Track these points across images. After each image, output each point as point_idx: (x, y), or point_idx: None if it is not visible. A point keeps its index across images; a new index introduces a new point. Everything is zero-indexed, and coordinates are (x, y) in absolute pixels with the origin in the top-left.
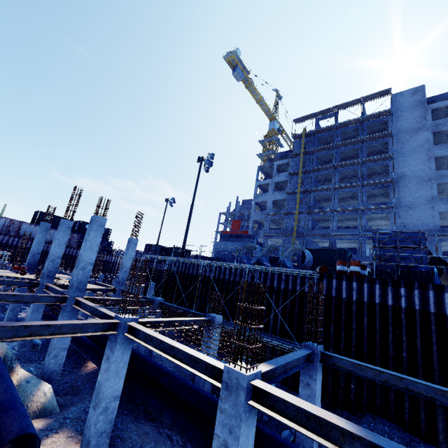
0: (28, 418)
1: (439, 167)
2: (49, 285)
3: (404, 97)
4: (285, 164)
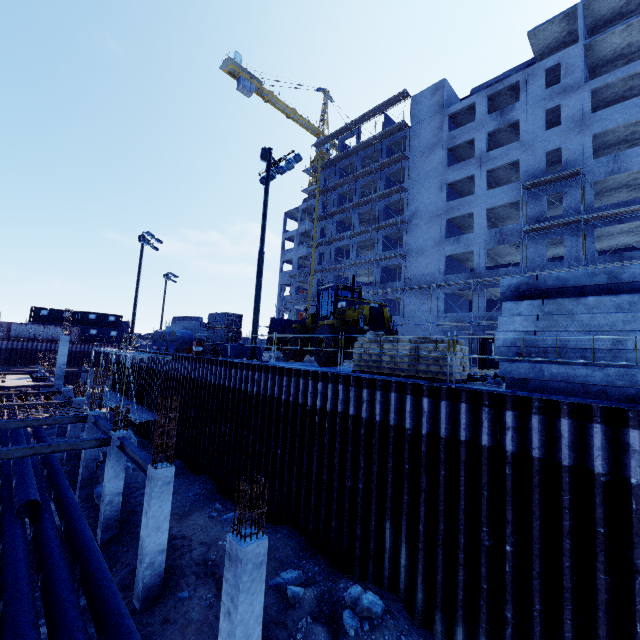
0: None
1: (469, 192)
2: None
3: (424, 100)
4: (312, 206)
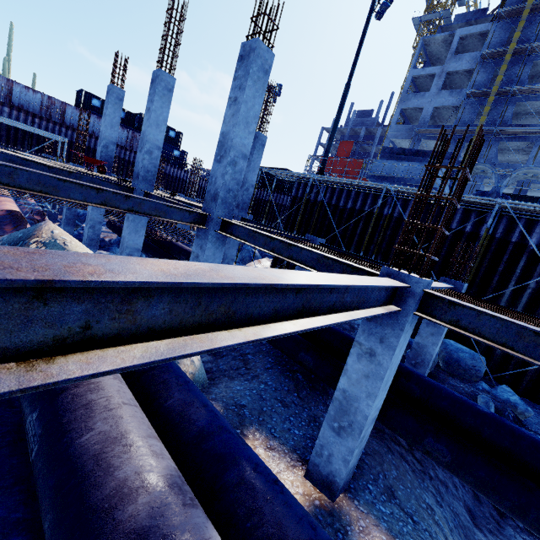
0: (285, 489)
1: None
2: (153, 194)
3: None
4: (476, 35)
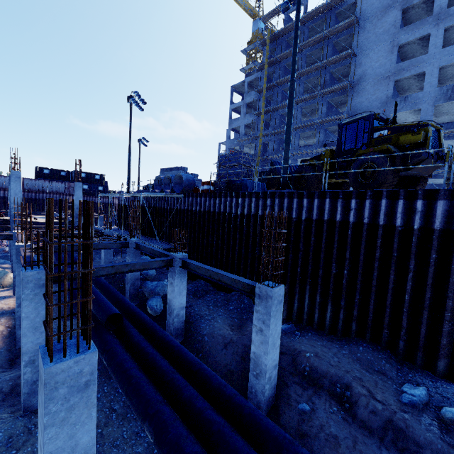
0: None
1: (412, 56)
2: None
3: None
4: (256, 79)
